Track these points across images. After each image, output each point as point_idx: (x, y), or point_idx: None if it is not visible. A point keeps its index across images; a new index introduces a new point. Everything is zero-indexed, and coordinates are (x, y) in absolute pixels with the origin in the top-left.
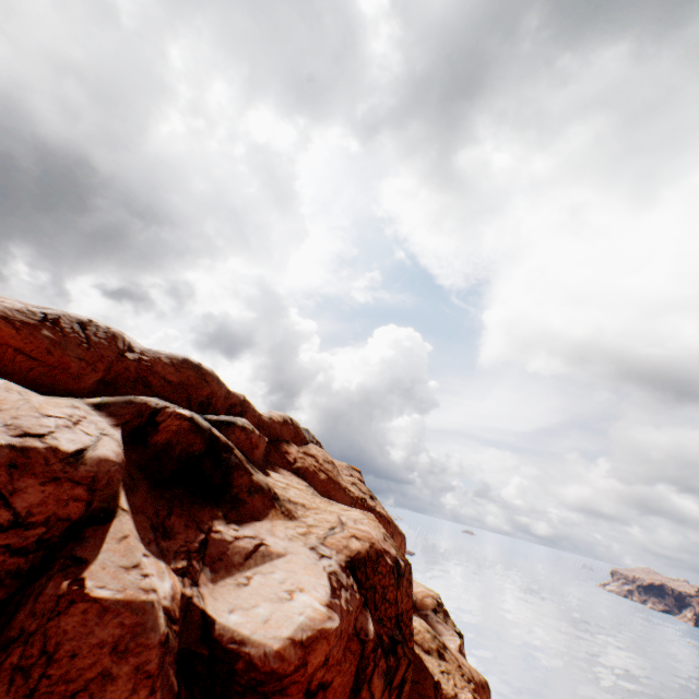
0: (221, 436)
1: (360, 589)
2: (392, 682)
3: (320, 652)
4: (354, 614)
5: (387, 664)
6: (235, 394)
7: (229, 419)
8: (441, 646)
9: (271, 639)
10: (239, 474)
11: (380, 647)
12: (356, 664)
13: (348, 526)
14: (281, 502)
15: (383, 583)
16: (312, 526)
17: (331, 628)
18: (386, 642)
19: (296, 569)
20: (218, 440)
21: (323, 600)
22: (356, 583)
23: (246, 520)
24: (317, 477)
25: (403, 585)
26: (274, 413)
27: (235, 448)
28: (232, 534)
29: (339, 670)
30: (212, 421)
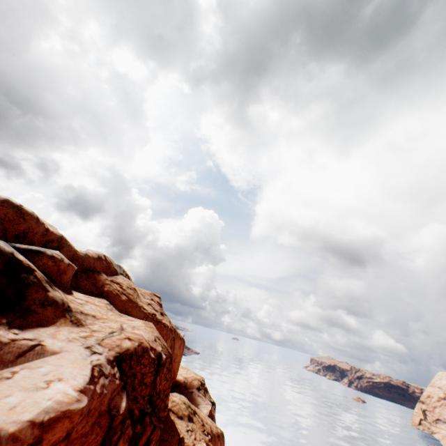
0: (24, 260)
1: (123, 376)
2: (138, 444)
3: (60, 430)
4: (109, 396)
5: (133, 431)
6: (53, 233)
7: (39, 249)
8: (192, 412)
9: (10, 423)
10: (35, 290)
11: (130, 419)
12: (103, 435)
13: (126, 331)
14: (72, 314)
15: (144, 371)
16: (95, 331)
17: (76, 409)
18: (136, 415)
19: (64, 363)
20: (21, 263)
21: (79, 386)
22: (120, 372)
23: (31, 326)
24: (118, 298)
25: (163, 372)
26: (91, 251)
27: (37, 270)
28: (9, 337)
29: (83, 441)
30: (20, 248)
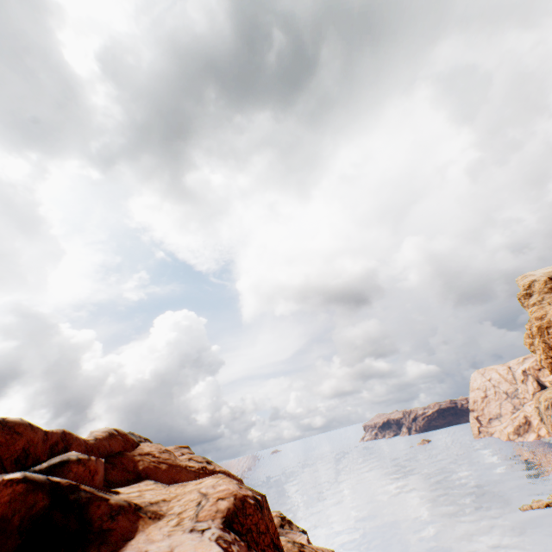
0: (61, 480)
1: (241, 537)
2: None
3: None
4: None
5: None
6: (54, 432)
7: (62, 459)
8: (300, 545)
9: None
10: (96, 506)
11: None
12: None
13: (211, 494)
14: (145, 510)
15: (255, 521)
16: (182, 513)
17: None
18: None
19: None
20: (60, 485)
21: None
22: (237, 535)
23: (120, 546)
24: (159, 471)
25: (266, 514)
26: (97, 432)
27: (80, 484)
28: None
29: None
30: (43, 470)
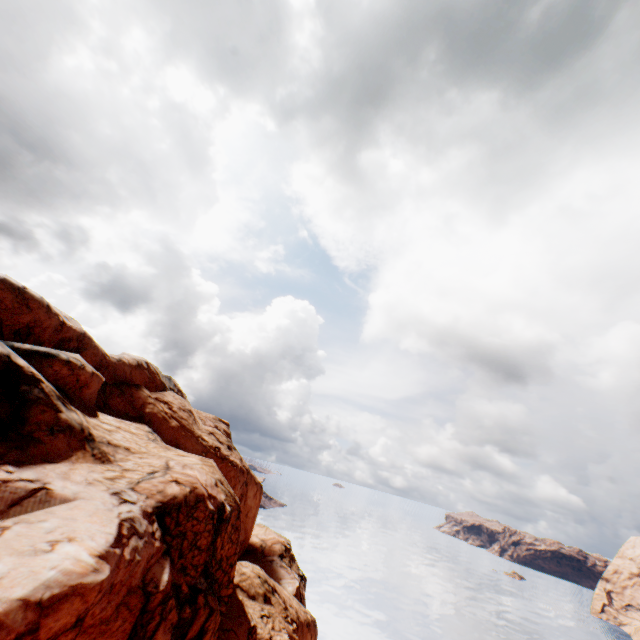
0: (26, 366)
1: (166, 536)
2: (186, 635)
3: (68, 613)
4: (144, 564)
5: (180, 616)
6: (72, 328)
7: (49, 351)
8: (270, 590)
9: None
10: (40, 410)
11: (176, 598)
12: (134, 621)
13: (174, 471)
14: (95, 444)
15: (197, 529)
16: (128, 471)
17: (93, 582)
18: (184, 592)
19: (78, 516)
20: (20, 370)
21: (98, 550)
22: (162, 530)
23: (33, 462)
24: (166, 424)
25: (227, 531)
26: (128, 355)
27: (45, 381)
28: None
29: (103, 630)
30: (21, 349)
